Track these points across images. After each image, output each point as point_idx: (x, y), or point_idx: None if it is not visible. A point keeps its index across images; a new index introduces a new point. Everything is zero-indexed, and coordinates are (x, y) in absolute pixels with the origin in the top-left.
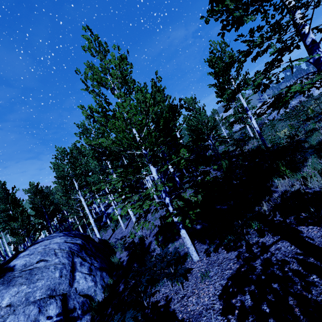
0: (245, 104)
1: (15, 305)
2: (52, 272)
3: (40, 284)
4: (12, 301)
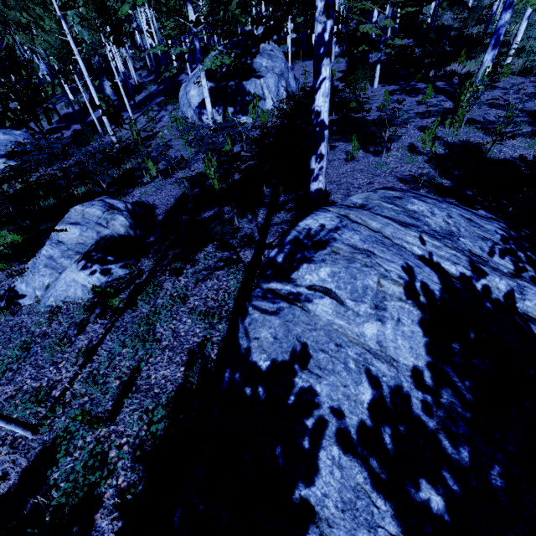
0: None
1: (268, 69)
2: (281, 62)
3: (277, 65)
4: (267, 66)
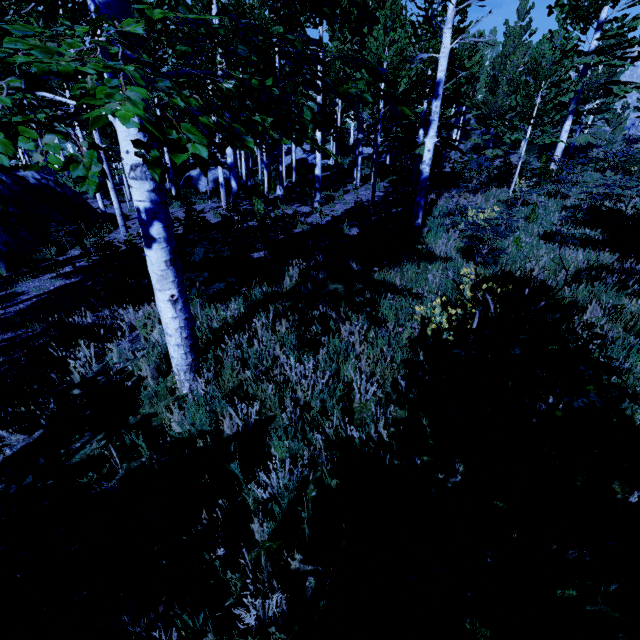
0: (441, 70)
1: None
2: None
3: None
4: None
